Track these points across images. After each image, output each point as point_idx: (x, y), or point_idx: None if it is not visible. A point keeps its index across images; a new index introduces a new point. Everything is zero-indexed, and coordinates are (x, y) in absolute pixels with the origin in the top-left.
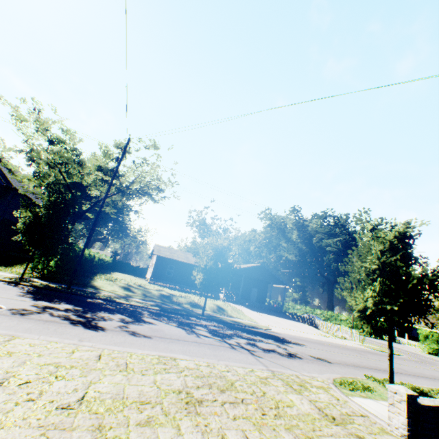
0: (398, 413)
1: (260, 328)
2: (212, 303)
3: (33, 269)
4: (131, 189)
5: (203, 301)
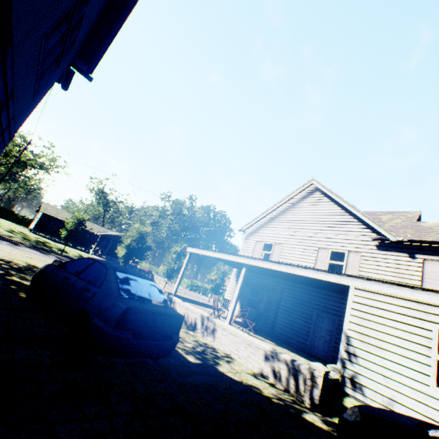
0: None
1: None
2: (77, 252)
3: None
4: (28, 163)
5: (71, 250)
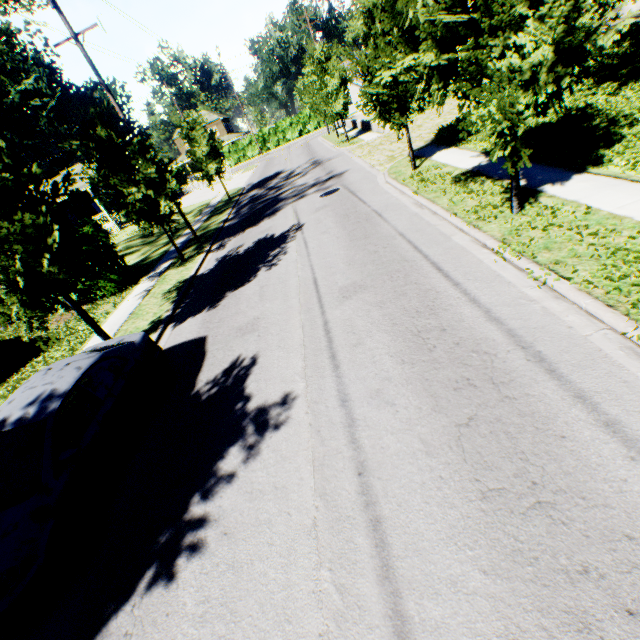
0: (387, 127)
1: (244, 187)
2: None
3: (121, 278)
4: None
5: None
